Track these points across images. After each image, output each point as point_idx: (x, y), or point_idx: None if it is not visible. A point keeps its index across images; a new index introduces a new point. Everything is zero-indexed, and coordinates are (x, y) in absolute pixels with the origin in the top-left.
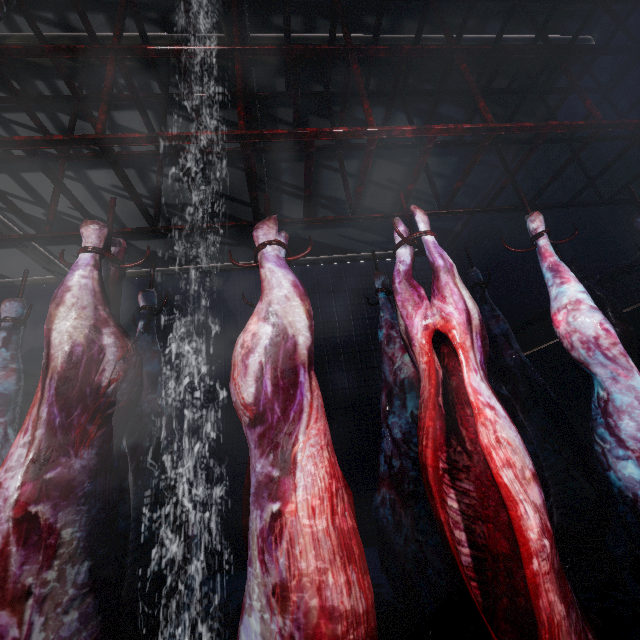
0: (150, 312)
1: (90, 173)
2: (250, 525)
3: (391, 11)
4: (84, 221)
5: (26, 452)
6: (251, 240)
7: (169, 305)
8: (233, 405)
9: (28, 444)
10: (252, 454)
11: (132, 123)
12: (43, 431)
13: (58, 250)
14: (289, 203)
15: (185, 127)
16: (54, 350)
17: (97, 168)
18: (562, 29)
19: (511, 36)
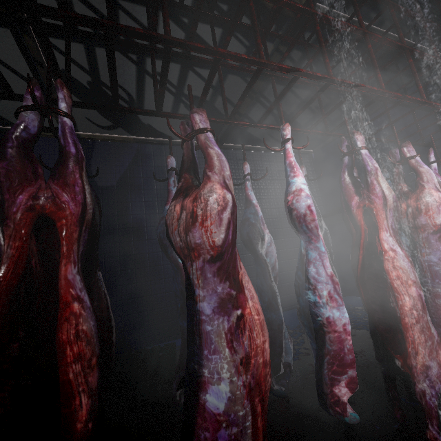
0: (307, 178)
1: (148, 60)
2: (440, 269)
3: (384, 14)
4: (354, 131)
5: (393, 239)
6: (217, 128)
7: (152, 166)
8: (420, 225)
9: (391, 236)
10: (435, 244)
11: (204, 34)
12: (392, 231)
13: (77, 111)
14: (256, 109)
15: (235, 46)
16: (388, 197)
17: (156, 58)
18: (439, 48)
19: (420, 45)
